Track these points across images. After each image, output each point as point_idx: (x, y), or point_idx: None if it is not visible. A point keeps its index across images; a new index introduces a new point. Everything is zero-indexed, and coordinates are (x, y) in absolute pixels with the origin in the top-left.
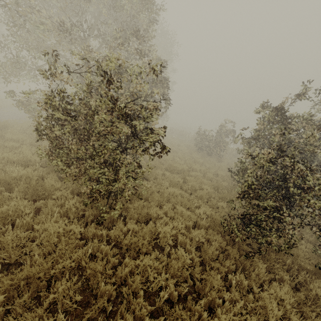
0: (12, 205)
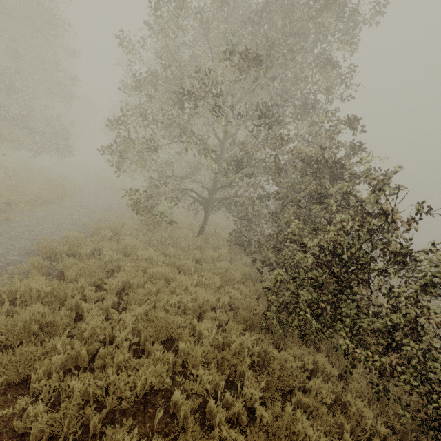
0: (311, 434)
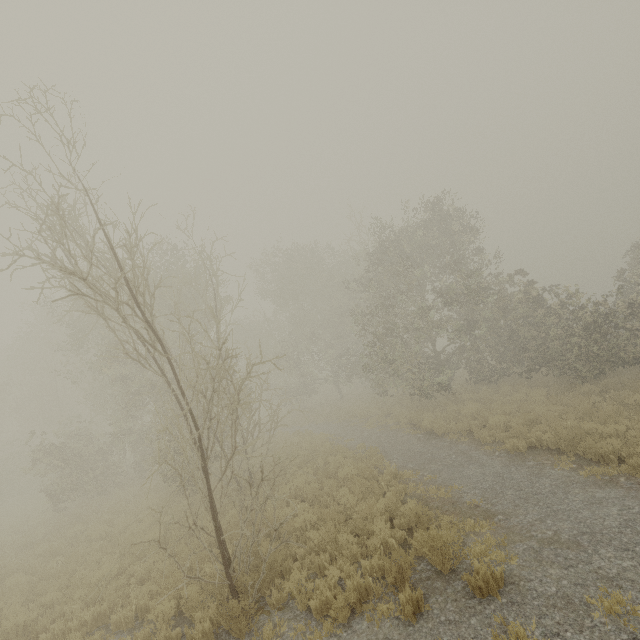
0: None
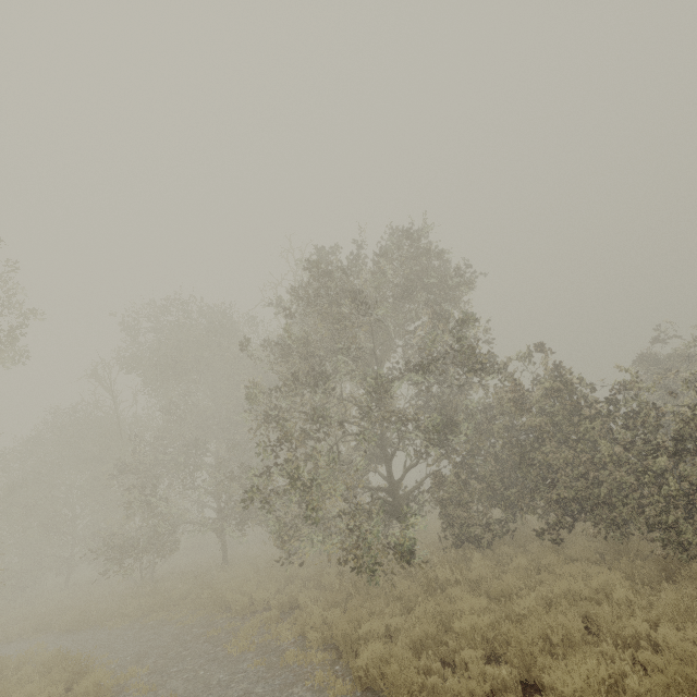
0: None
